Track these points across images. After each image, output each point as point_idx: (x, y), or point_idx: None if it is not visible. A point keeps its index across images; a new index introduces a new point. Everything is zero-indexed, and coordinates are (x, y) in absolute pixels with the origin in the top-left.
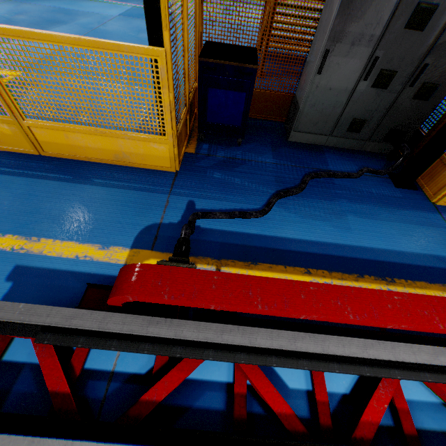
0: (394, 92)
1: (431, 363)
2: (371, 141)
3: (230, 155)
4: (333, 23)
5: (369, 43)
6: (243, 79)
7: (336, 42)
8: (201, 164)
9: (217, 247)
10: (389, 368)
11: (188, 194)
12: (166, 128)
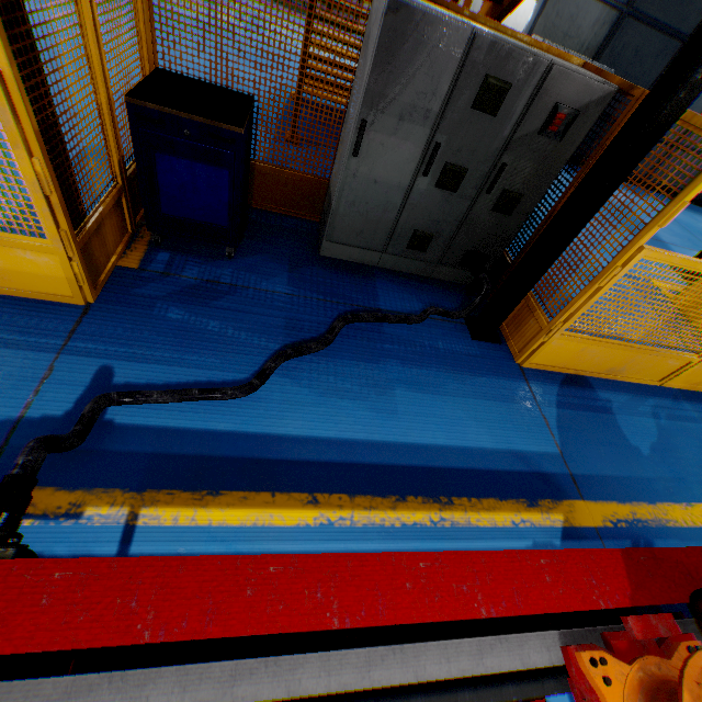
0: (467, 198)
1: (473, 673)
2: (443, 265)
3: (209, 275)
4: (368, 80)
5: (425, 121)
6: (220, 148)
7: (377, 110)
8: (145, 290)
9: (143, 463)
10: (408, 694)
11: (103, 353)
12: (46, 224)
